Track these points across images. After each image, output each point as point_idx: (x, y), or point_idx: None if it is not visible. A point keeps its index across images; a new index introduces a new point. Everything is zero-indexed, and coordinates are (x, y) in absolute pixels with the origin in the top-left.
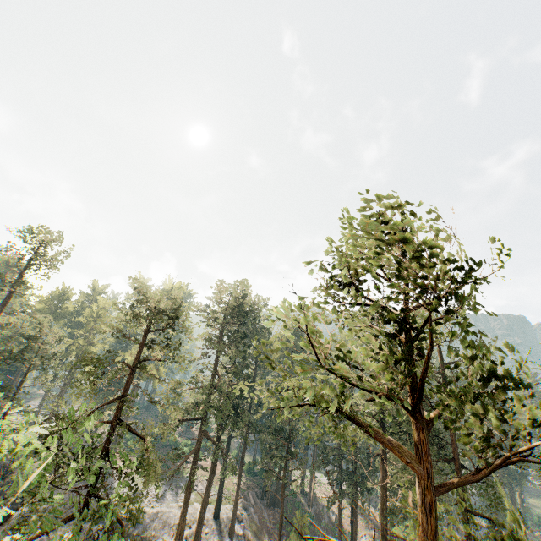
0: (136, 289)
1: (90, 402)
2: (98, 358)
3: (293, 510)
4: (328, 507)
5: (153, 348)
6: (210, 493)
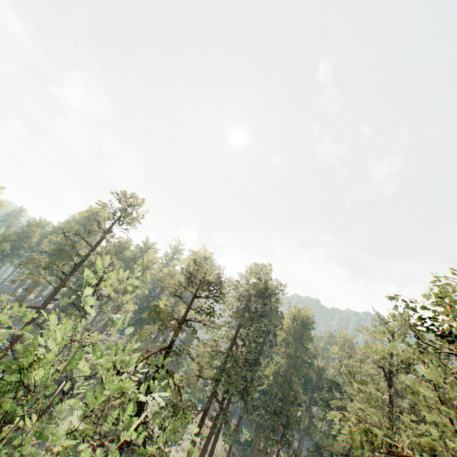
0: (195, 260)
1: (150, 347)
2: (163, 312)
3: None
4: None
5: (201, 313)
6: (206, 450)
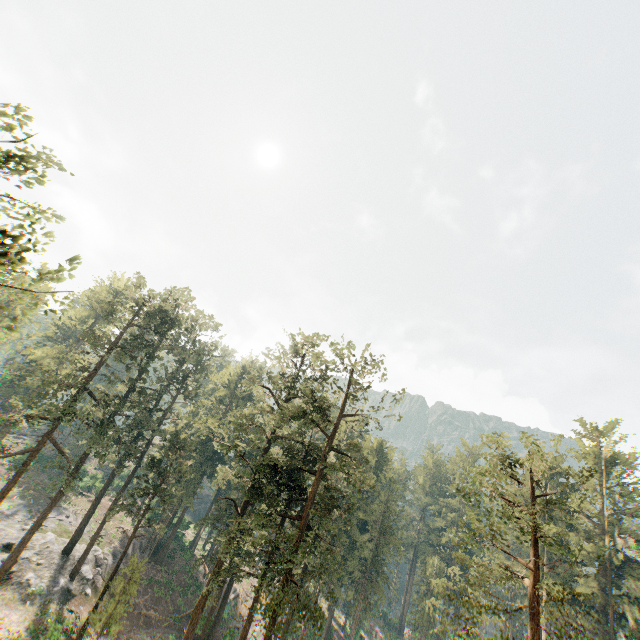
0: None
1: None
2: None
3: (179, 574)
4: (193, 566)
5: None
6: (47, 513)
